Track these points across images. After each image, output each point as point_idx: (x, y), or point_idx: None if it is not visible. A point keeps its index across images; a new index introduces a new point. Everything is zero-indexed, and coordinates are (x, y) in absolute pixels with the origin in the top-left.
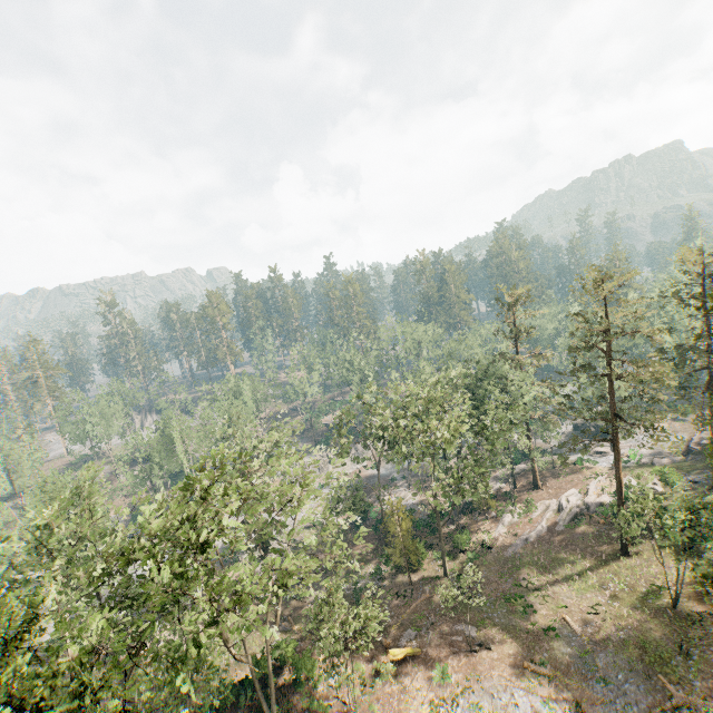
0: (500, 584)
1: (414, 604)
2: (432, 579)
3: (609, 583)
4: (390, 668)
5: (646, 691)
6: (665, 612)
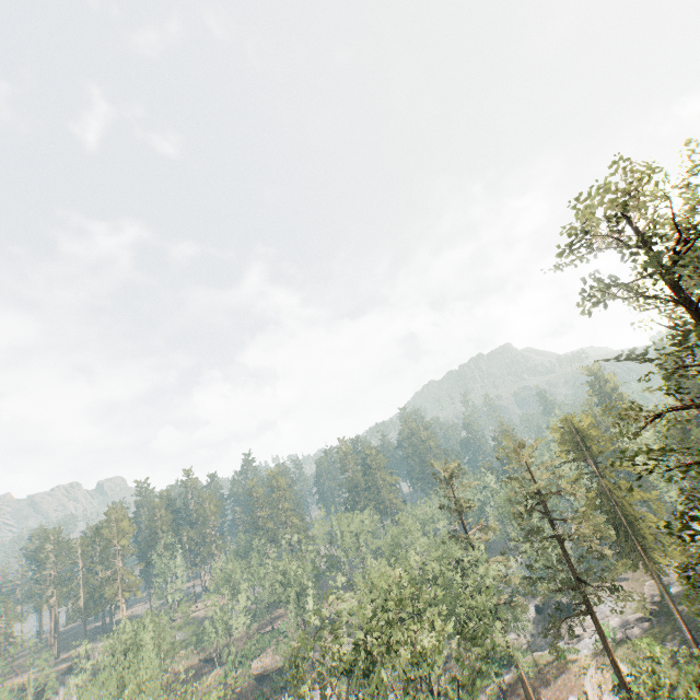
0: None
1: None
2: None
3: None
4: None
5: None
6: None
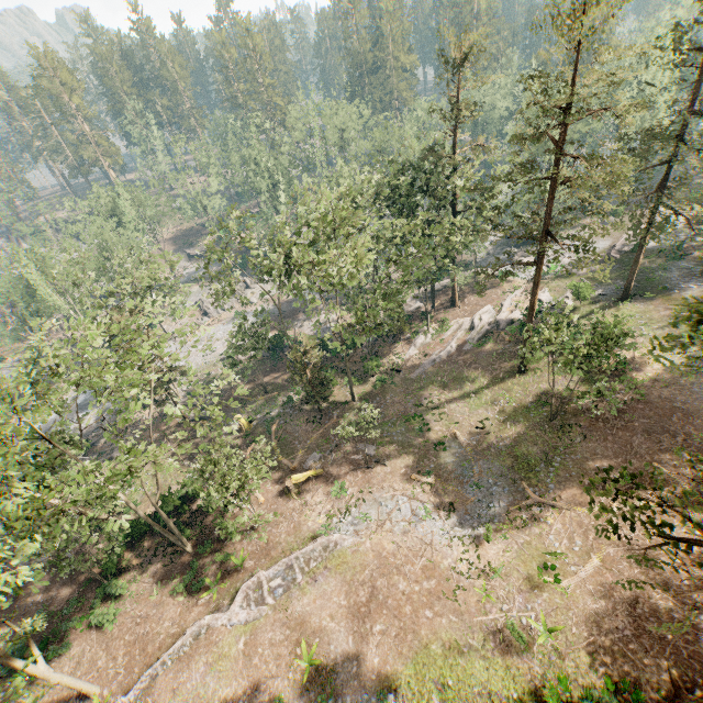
0: (403, 405)
1: (322, 429)
2: (341, 405)
3: (501, 399)
4: (293, 490)
5: (509, 494)
6: (543, 425)
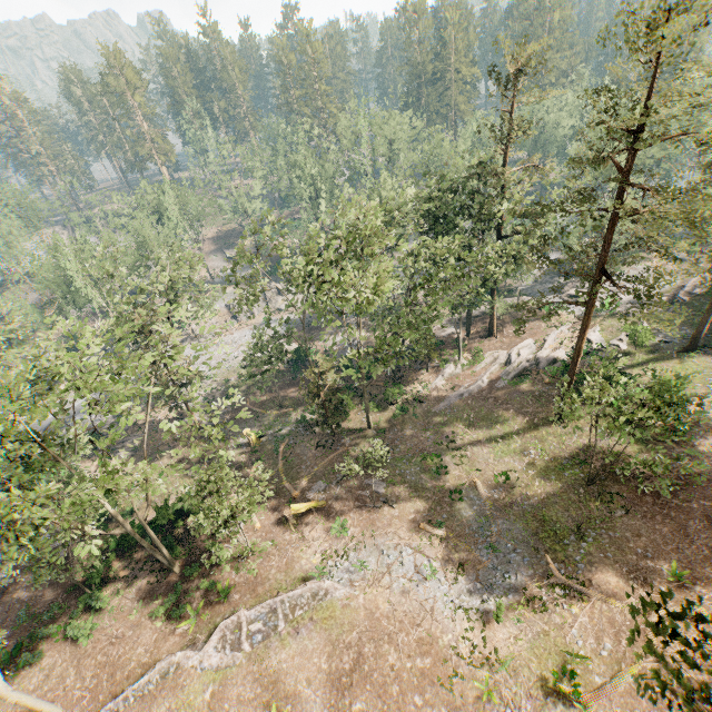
0: (422, 440)
1: (331, 456)
2: (356, 431)
3: (532, 450)
4: (292, 520)
5: (529, 567)
6: (578, 488)
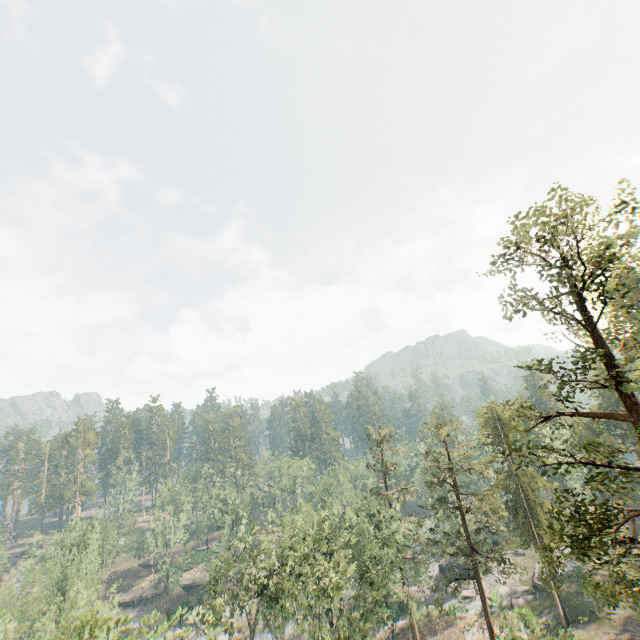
0: None
1: None
2: None
3: None
4: None
5: None
6: None
